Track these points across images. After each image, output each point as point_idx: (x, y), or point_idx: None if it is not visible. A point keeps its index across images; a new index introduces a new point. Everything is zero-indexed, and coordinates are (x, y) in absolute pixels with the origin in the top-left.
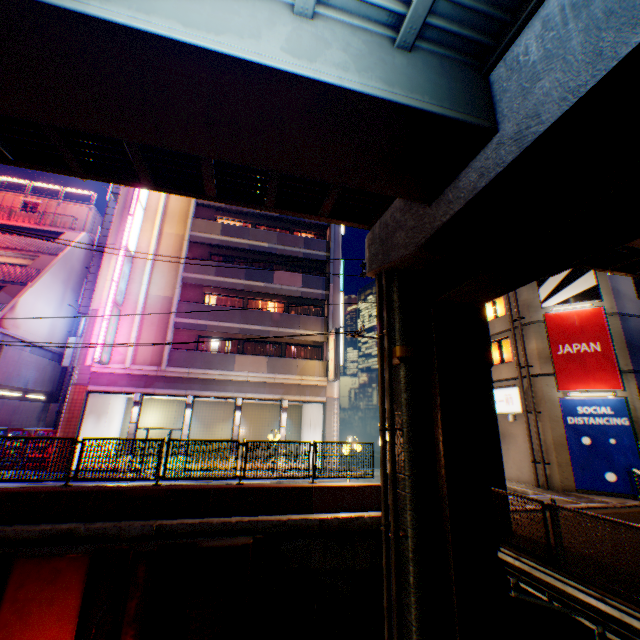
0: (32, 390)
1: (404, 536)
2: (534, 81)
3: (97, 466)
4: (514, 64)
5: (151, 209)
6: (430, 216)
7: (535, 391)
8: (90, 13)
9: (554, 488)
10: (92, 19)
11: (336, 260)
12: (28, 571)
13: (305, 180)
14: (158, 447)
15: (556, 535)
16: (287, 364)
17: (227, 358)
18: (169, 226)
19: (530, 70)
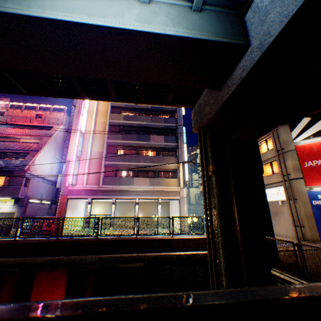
0: (44, 199)
1: (219, 262)
2: (266, 15)
3: (74, 233)
4: (256, 9)
5: (90, 111)
6: (220, 96)
7: (293, 188)
8: (46, 17)
9: (307, 240)
10: (47, 19)
11: (181, 127)
12: (42, 277)
13: (157, 86)
14: (97, 221)
15: (301, 259)
16: (159, 181)
17: (130, 179)
18: (99, 118)
19: (264, 10)
